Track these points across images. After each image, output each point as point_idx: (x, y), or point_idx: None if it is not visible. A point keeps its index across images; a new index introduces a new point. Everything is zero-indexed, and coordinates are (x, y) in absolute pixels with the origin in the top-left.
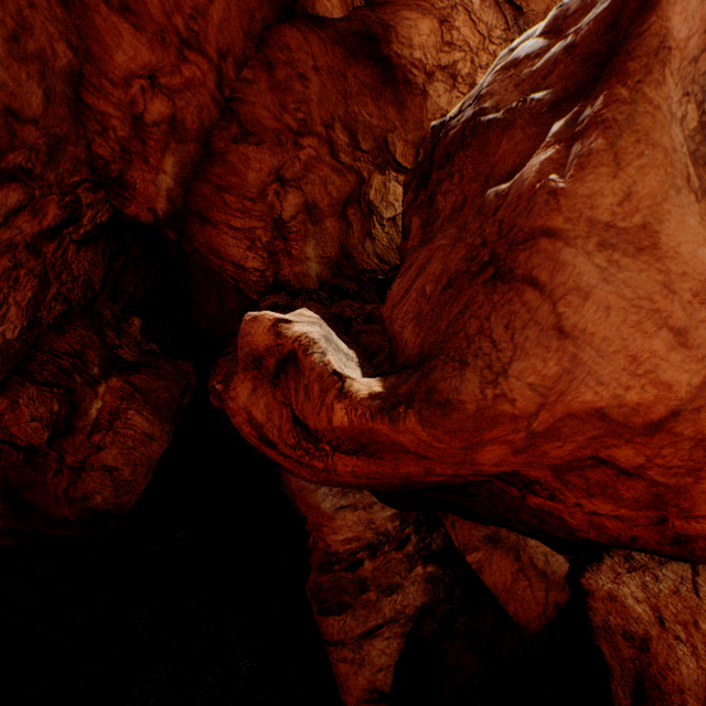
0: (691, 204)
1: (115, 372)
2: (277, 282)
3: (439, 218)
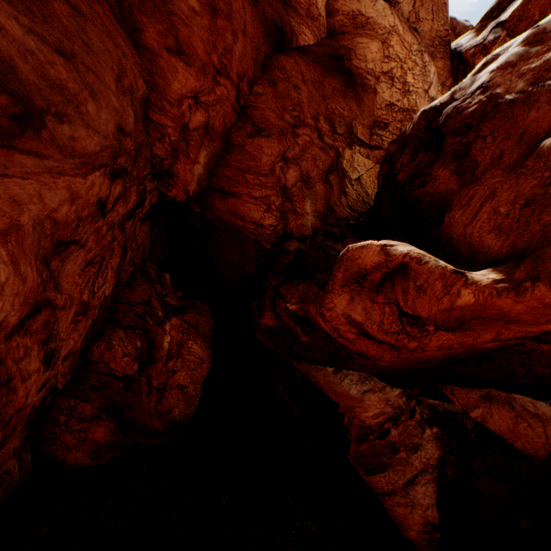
0: None
1: (171, 313)
2: (284, 233)
3: (479, 166)
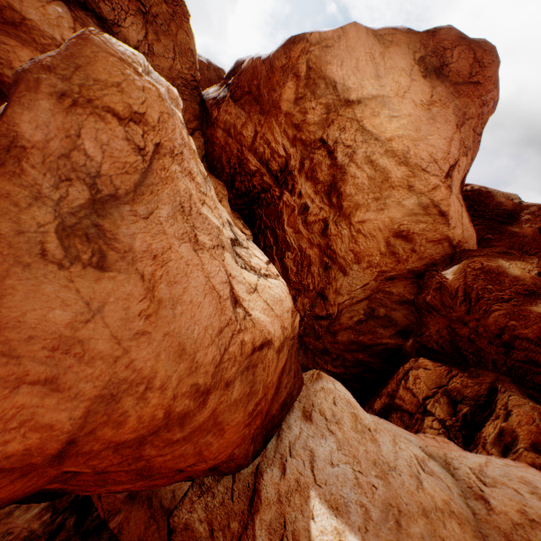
0: (51, 273)
1: None
2: None
3: None
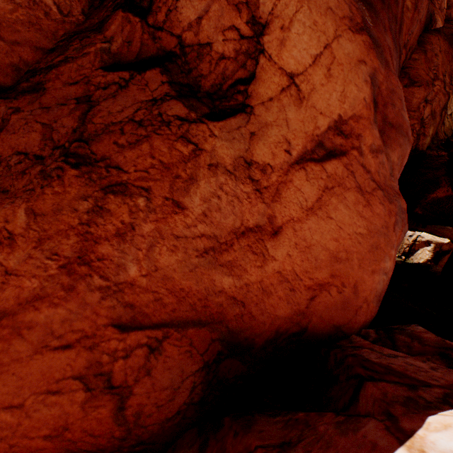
0: None
1: None
2: (415, 149)
3: None
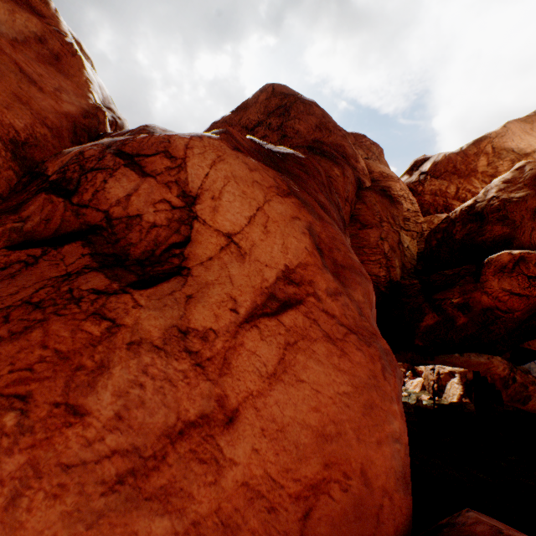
0: None
1: None
2: (390, 280)
3: (515, 221)
